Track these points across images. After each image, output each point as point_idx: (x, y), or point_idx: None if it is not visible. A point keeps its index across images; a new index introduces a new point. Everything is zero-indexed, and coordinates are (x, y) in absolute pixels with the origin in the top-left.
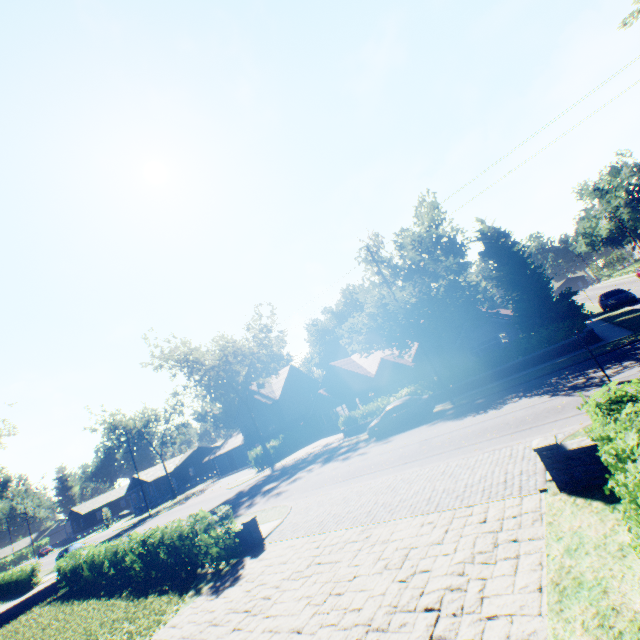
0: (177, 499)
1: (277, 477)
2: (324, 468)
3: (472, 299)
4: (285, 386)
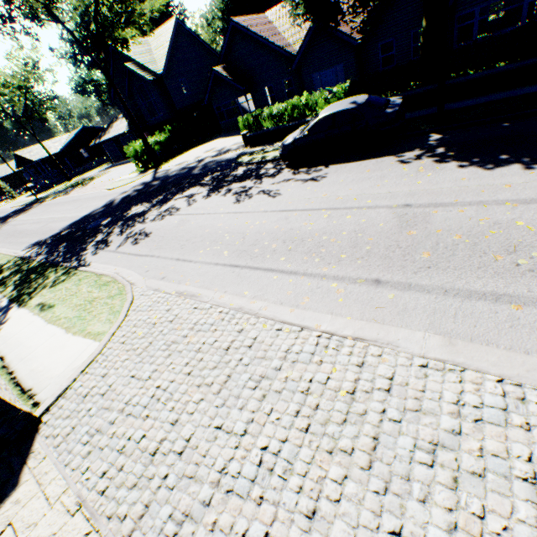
0: (70, 184)
1: (152, 194)
2: (208, 205)
3: None
4: (170, 55)
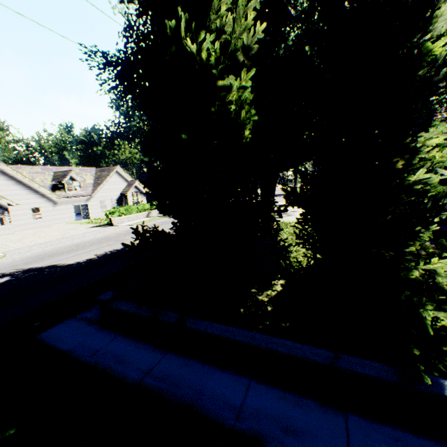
0: None
1: None
2: None
3: None
4: None
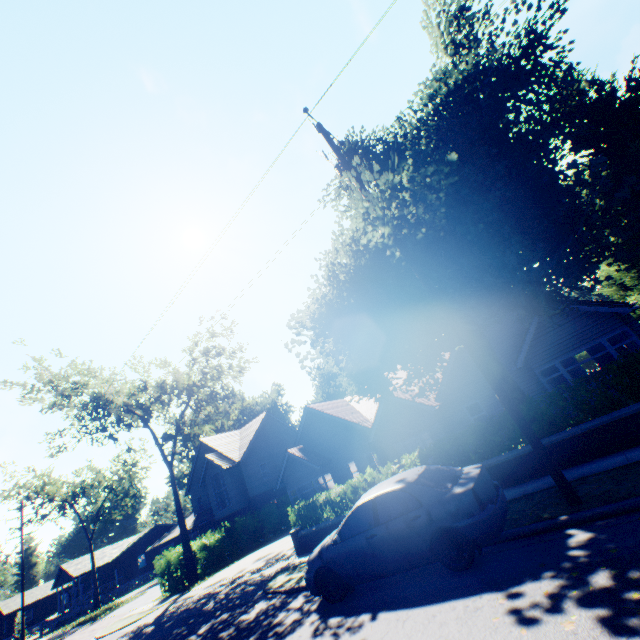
0: (91, 614)
1: None
2: None
3: None
4: (255, 442)
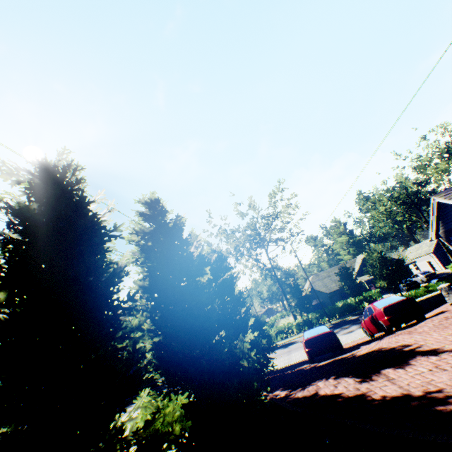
0: None
1: None
2: None
3: None
4: None
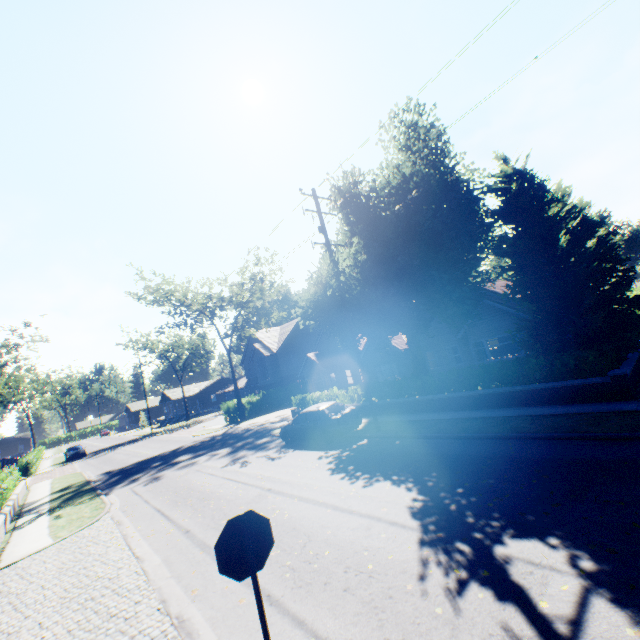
0: (186, 422)
1: (204, 447)
2: (212, 464)
3: (465, 282)
4: (289, 339)
